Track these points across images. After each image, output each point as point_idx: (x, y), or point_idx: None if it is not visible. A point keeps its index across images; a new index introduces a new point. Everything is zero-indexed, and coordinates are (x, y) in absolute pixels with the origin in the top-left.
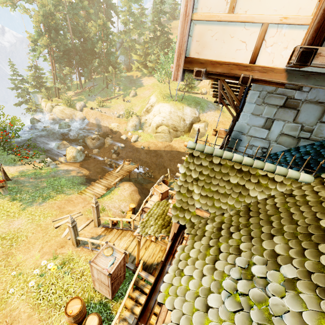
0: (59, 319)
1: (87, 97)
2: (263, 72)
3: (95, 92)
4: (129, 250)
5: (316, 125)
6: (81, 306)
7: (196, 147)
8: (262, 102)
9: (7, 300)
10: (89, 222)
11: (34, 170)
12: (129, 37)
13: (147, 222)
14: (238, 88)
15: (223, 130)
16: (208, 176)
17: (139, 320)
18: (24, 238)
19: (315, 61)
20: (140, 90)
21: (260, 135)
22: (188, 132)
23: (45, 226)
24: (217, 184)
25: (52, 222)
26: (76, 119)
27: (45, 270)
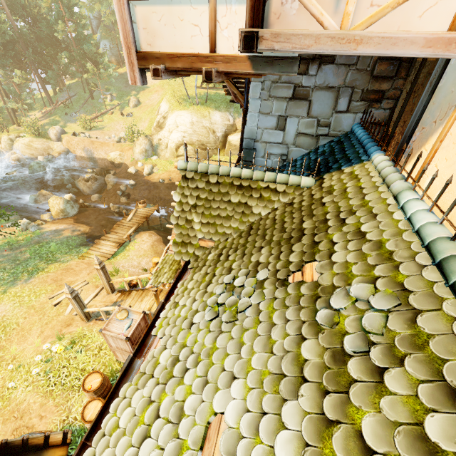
0: (80, 399)
1: (63, 118)
2: (226, 63)
3: (74, 108)
4: (153, 310)
5: (332, 117)
6: (102, 380)
7: (188, 167)
8: (269, 96)
9: (10, 396)
10: (99, 290)
11: (7, 239)
12: (109, 7)
13: (161, 270)
14: None
15: None
16: (207, 200)
17: (136, 356)
18: (14, 326)
19: (260, 46)
20: (144, 94)
21: (276, 139)
22: (222, 148)
23: (40, 307)
24: (218, 206)
25: (48, 299)
26: (54, 155)
27: (51, 355)
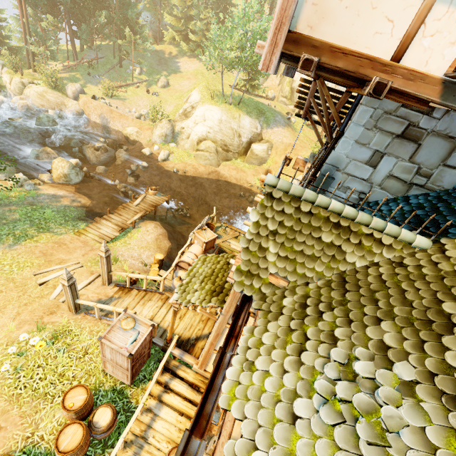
0: (52, 413)
1: (85, 77)
2: (408, 80)
3: (99, 70)
4: (156, 319)
5: (437, 169)
6: (87, 397)
7: (278, 184)
8: (374, 126)
9: None
10: (93, 278)
11: None
12: None
13: (189, 285)
14: (337, 98)
15: (302, 160)
16: (291, 230)
17: (192, 431)
18: None
19: None
20: (175, 77)
21: (361, 174)
22: (243, 154)
23: (21, 282)
24: (303, 241)
25: (32, 275)
26: (67, 112)
27: (26, 347)
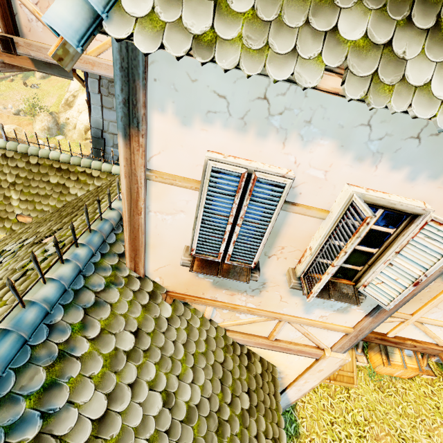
0: None
1: None
2: (10, 57)
3: None
4: None
5: None
6: None
7: (7, 146)
8: (109, 93)
9: None
10: None
11: None
12: None
13: None
14: None
15: None
16: (26, 179)
17: None
18: None
19: (19, 51)
20: None
21: None
22: None
23: None
24: (37, 186)
25: None
26: None
27: None
